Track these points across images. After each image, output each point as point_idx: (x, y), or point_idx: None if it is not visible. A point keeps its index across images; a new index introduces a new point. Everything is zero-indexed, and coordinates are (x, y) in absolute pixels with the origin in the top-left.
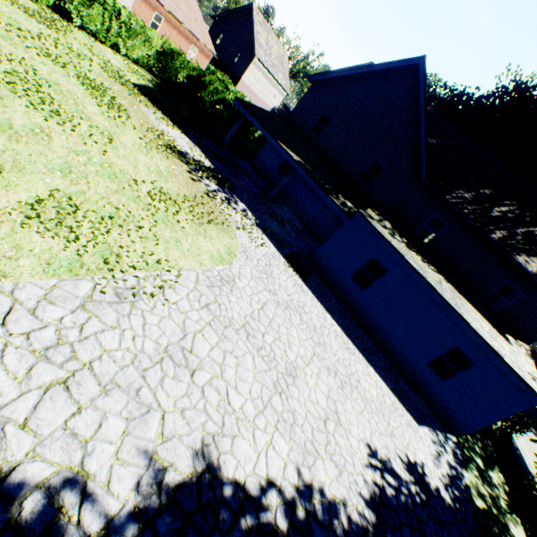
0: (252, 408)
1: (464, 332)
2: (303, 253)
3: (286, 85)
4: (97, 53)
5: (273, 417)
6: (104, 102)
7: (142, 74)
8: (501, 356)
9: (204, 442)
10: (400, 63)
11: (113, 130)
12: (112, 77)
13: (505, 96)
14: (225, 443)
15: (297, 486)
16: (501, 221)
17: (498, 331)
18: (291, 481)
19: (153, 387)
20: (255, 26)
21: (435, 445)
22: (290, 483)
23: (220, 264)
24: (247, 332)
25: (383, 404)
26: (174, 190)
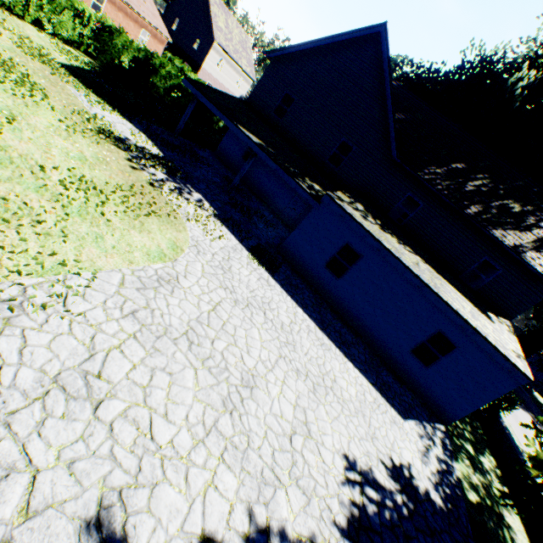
0: (187, 438)
1: (445, 314)
2: (272, 245)
3: (251, 72)
4: (11, 27)
5: (219, 445)
6: (10, 79)
7: (75, 55)
8: (484, 336)
9: (103, 504)
10: (361, 32)
11: (19, 110)
12: (30, 54)
13: (471, 69)
14: (139, 498)
15: (247, 534)
16: (475, 196)
17: (480, 309)
18: (239, 529)
19: (23, 436)
20: (212, 8)
21: (423, 440)
22: (237, 533)
23: (159, 262)
24: (189, 341)
25: (364, 402)
26: (103, 179)
